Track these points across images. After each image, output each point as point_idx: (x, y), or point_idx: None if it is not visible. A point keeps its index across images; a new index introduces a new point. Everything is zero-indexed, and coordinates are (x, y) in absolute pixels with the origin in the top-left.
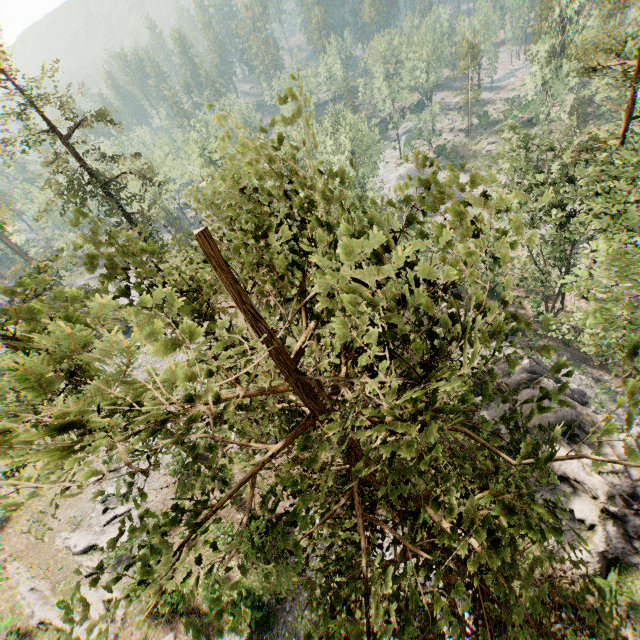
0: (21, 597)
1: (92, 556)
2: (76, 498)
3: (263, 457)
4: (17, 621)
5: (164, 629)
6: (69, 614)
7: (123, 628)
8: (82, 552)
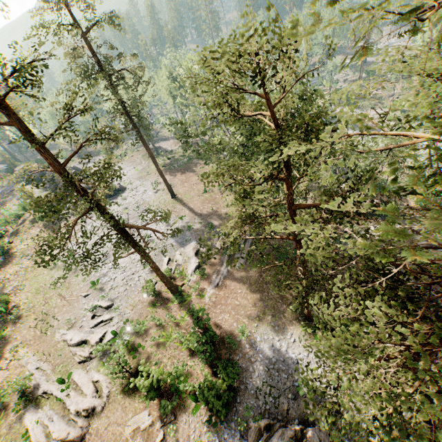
0: (28, 373)
1: (83, 348)
2: (71, 306)
3: None
4: (25, 391)
5: (140, 407)
6: (66, 389)
7: (108, 403)
8: (76, 344)
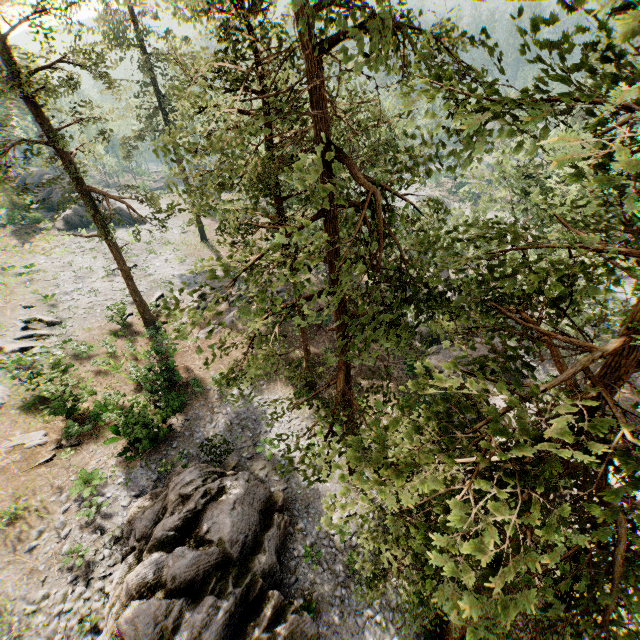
0: None
1: None
2: (2, 313)
3: None
4: None
5: (37, 427)
6: None
7: None
8: None
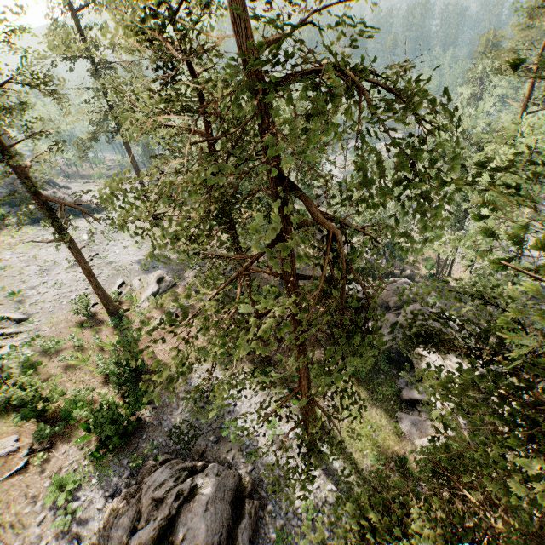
0: None
1: None
2: None
3: None
4: None
5: (9, 432)
6: None
7: None
8: None
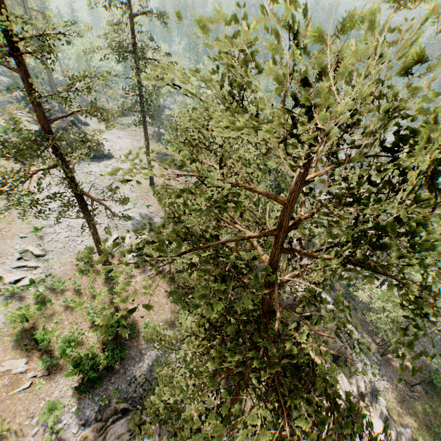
0: None
1: None
2: (4, 241)
3: (246, 236)
4: None
5: (21, 354)
6: None
7: None
8: None
